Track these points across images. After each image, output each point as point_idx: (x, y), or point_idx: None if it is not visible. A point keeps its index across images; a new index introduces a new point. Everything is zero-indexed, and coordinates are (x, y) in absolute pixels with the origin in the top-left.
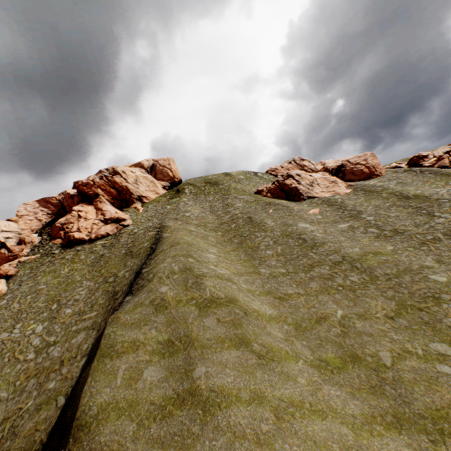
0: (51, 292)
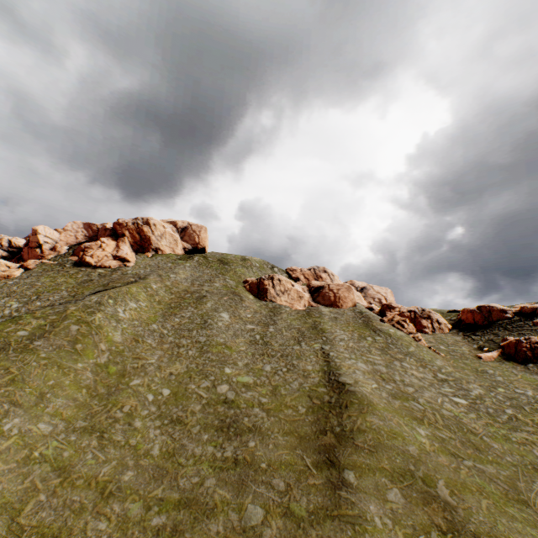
0: (41, 289)
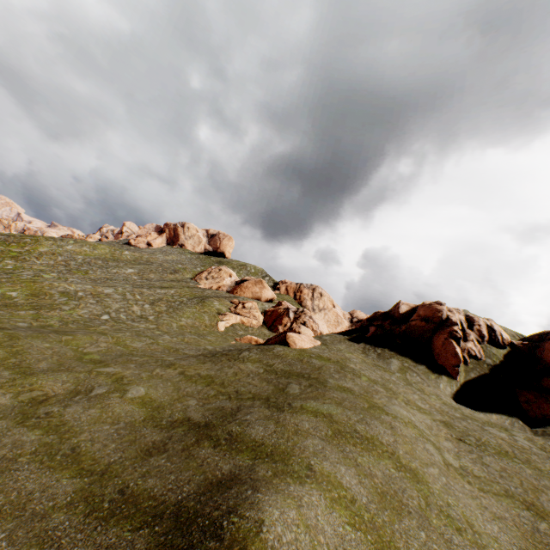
0: None
